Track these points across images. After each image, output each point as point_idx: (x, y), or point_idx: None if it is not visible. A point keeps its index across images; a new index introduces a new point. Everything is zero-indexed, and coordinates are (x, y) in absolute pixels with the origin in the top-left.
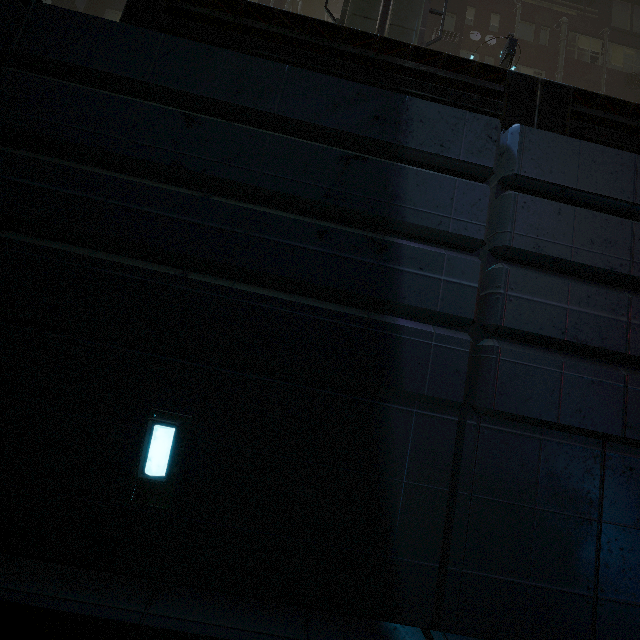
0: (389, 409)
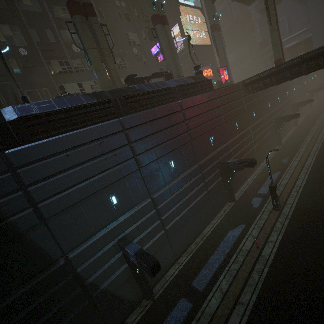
0: (25, 234)
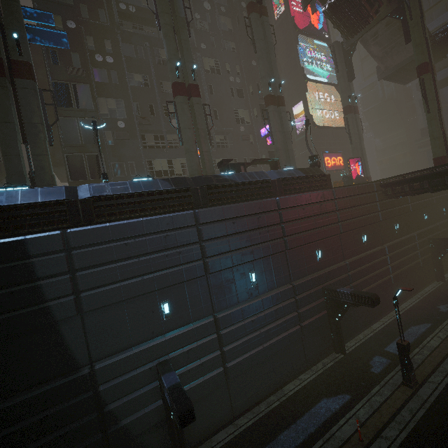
0: (58, 324)
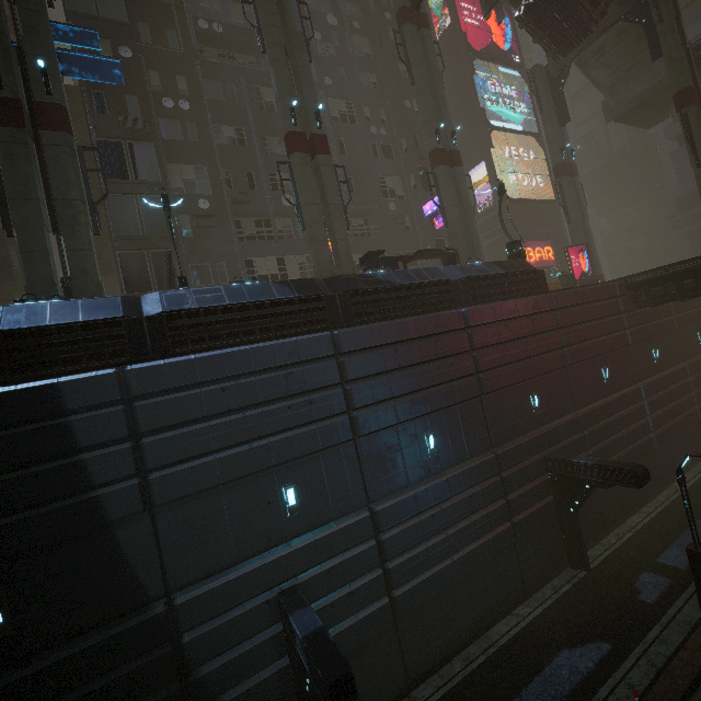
0: (113, 528)
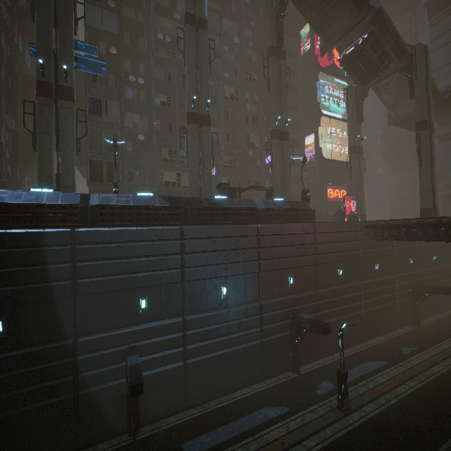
0: (56, 301)
